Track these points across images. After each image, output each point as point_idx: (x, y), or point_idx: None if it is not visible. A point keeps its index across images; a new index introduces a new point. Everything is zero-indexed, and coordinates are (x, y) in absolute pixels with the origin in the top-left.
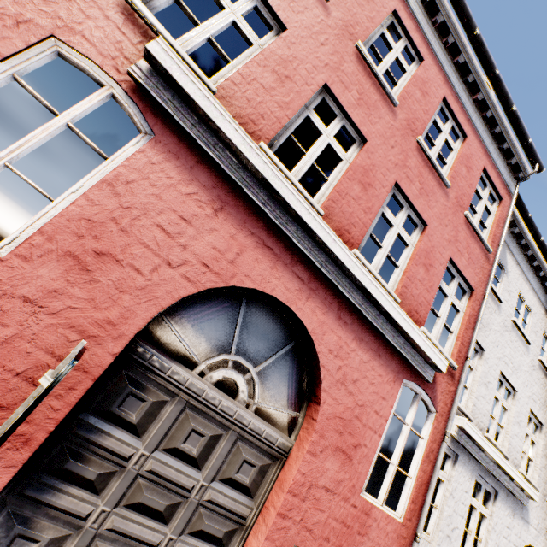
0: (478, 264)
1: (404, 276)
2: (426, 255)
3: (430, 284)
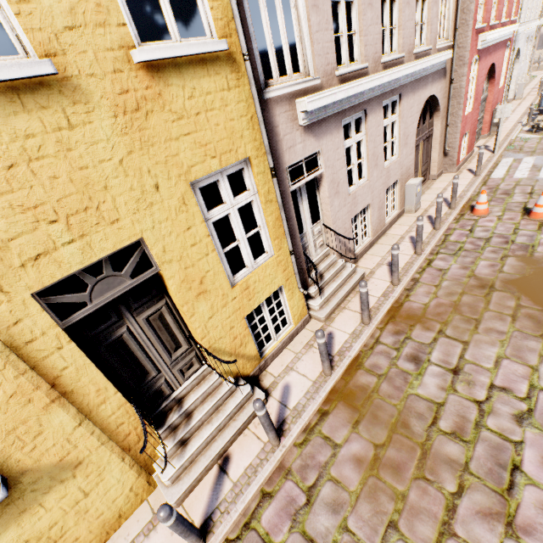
0: None
1: (508, 5)
2: None
3: None
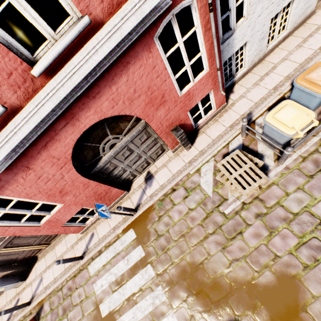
0: None
1: None
2: None
3: None
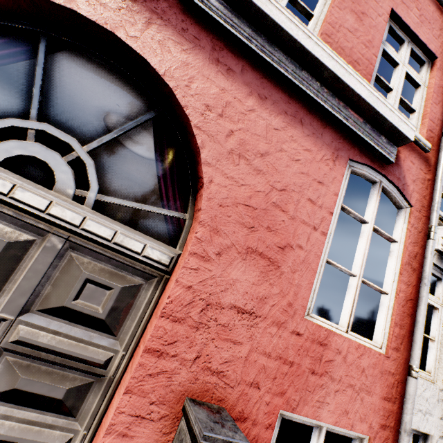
0: (435, 25)
1: (323, 23)
2: (354, 0)
3: (367, 38)
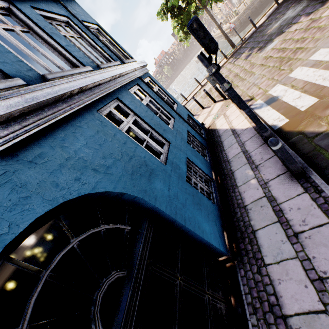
0: None
1: None
2: None
3: None
